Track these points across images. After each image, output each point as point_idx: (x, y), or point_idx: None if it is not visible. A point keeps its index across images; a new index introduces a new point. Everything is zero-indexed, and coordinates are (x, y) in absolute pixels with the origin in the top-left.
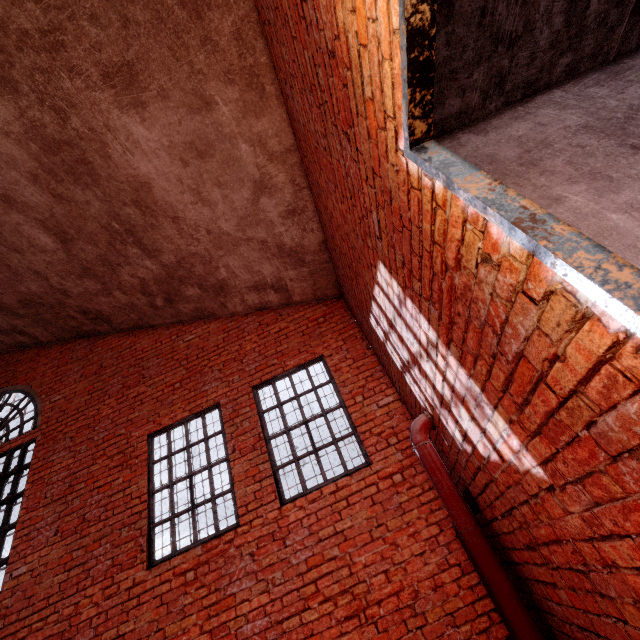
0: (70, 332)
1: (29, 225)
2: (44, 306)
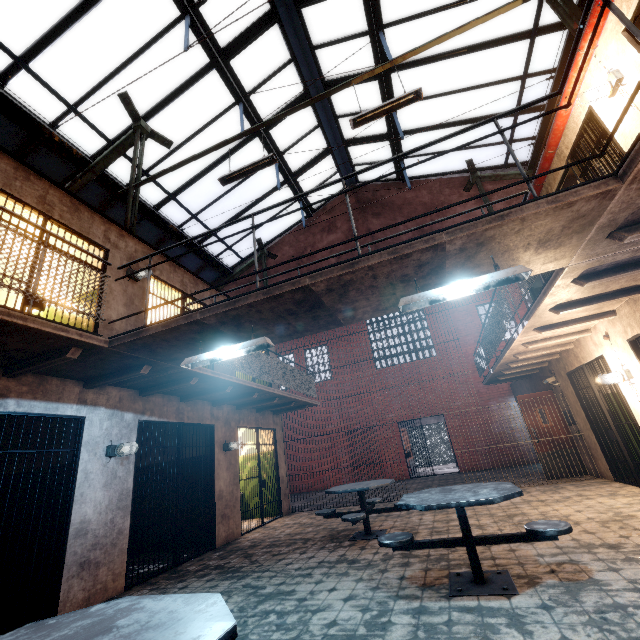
0: None
1: None
2: None
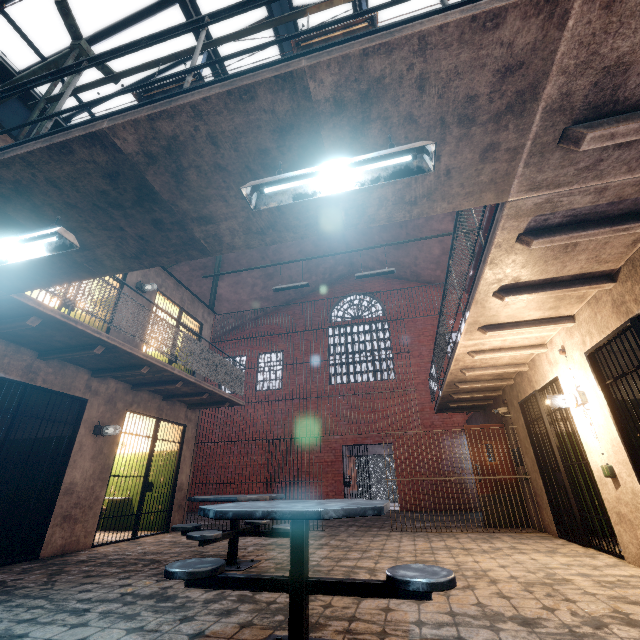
0: (394, 276)
1: (437, 247)
2: (399, 266)
